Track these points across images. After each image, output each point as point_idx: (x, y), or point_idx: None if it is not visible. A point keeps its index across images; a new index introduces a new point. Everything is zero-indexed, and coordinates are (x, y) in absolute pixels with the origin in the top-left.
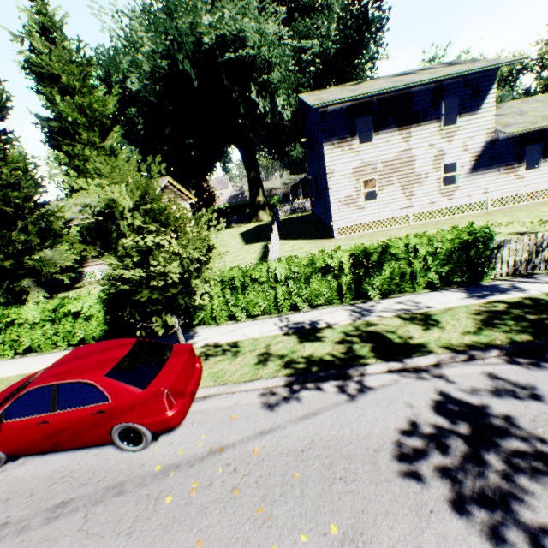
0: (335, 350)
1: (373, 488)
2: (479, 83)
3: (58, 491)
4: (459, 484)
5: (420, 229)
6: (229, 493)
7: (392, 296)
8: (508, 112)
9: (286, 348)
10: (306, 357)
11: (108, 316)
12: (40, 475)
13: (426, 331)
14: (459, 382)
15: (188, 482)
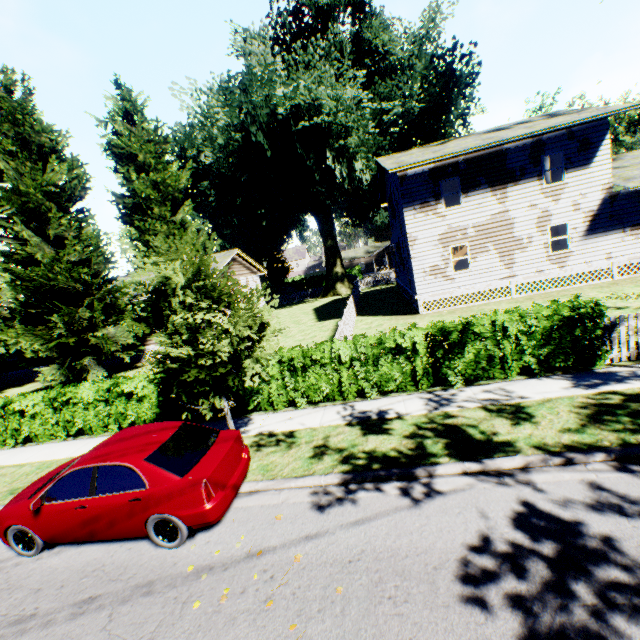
0: (402, 445)
1: (427, 613)
2: (587, 134)
3: (88, 585)
4: (534, 617)
5: (525, 303)
6: (262, 604)
7: (479, 383)
8: (630, 163)
9: (346, 440)
10: (367, 452)
11: (160, 398)
12: (73, 566)
13: (516, 427)
14: (550, 491)
15: (220, 587)
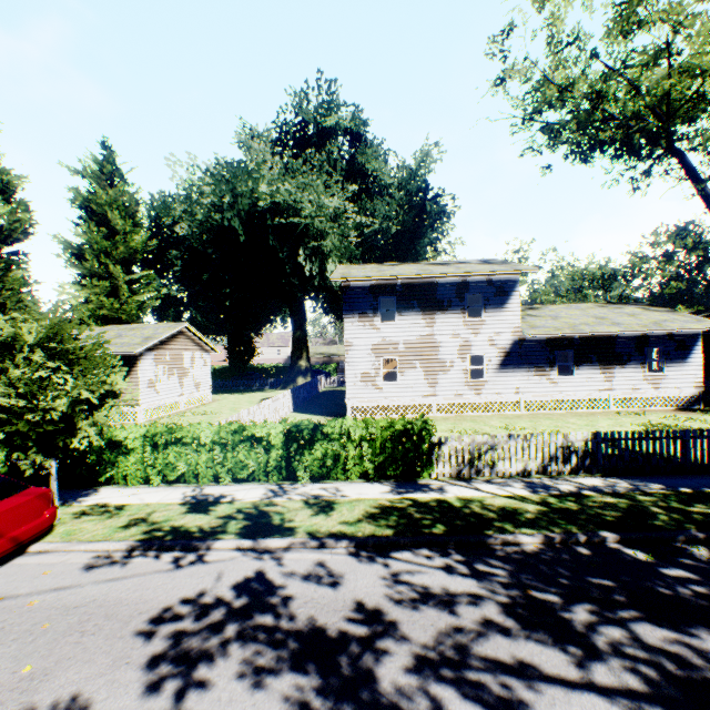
0: (209, 523)
1: (102, 641)
2: (502, 283)
3: None
4: (179, 644)
5: (438, 422)
6: None
7: (324, 481)
8: (545, 314)
9: (167, 515)
10: (175, 526)
11: (10, 456)
12: None
13: (312, 517)
14: (287, 565)
15: None
